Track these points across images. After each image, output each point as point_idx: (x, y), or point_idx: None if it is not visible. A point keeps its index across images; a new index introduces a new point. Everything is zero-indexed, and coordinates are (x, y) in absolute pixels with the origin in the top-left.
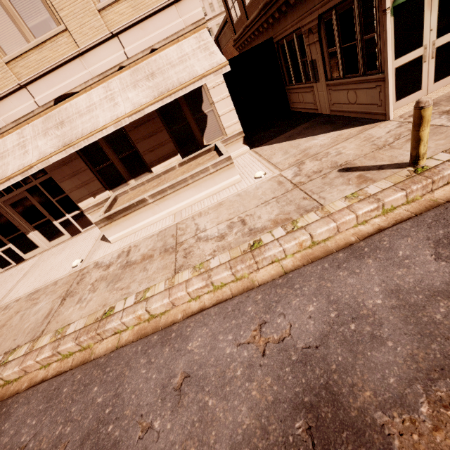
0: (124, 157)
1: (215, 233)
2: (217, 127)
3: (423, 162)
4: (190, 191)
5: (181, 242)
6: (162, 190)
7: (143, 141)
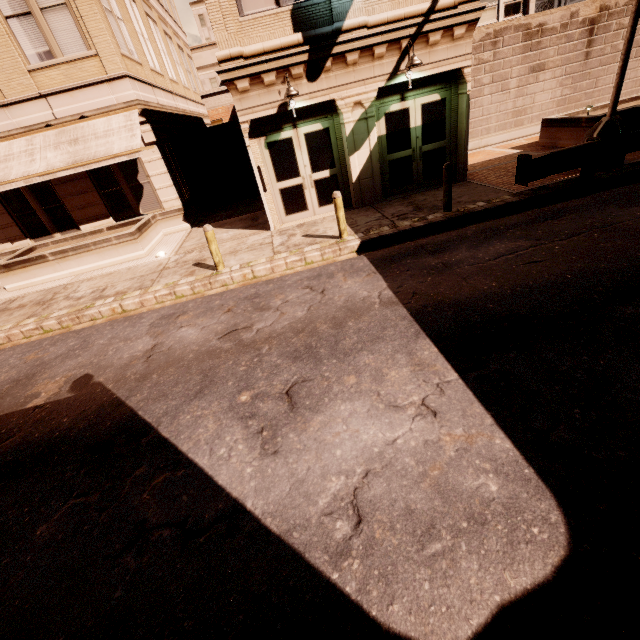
0: (50, 209)
1: (80, 295)
2: (155, 199)
3: (220, 268)
4: (94, 257)
5: (53, 299)
6: (64, 250)
7: (71, 197)
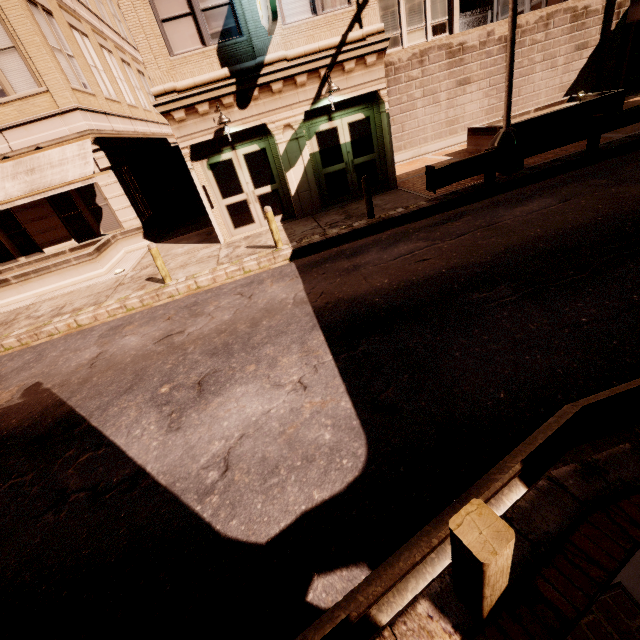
0: (13, 234)
1: (40, 314)
2: (114, 220)
3: (167, 281)
4: (55, 278)
5: (16, 319)
6: (26, 273)
7: (32, 223)
